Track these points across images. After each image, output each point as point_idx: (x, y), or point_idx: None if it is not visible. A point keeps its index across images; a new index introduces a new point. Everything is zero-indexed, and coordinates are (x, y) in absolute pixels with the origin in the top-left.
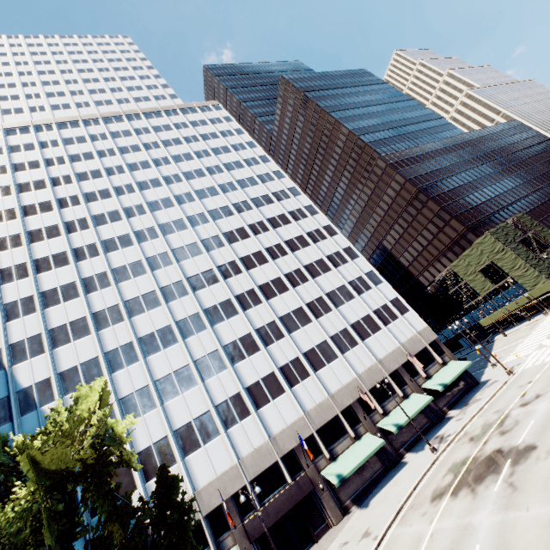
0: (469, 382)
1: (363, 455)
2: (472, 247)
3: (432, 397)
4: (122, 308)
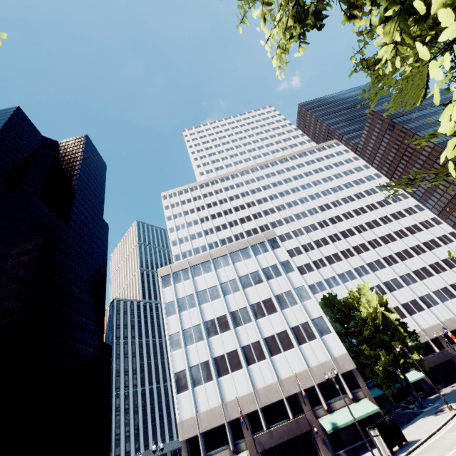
0: None
1: None
2: None
3: None
4: (324, 260)
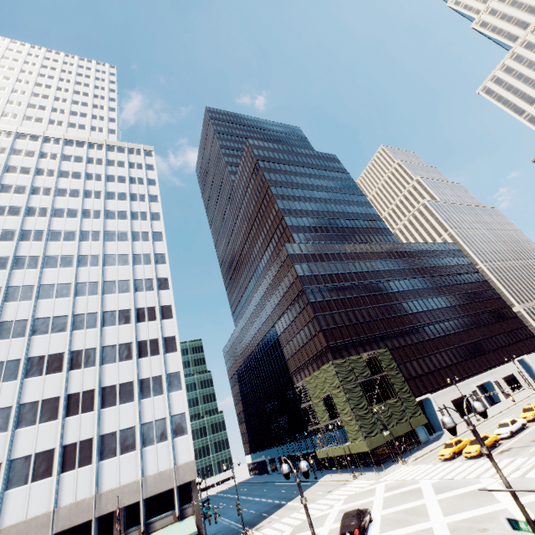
0: None
1: None
2: (320, 370)
3: None
4: None
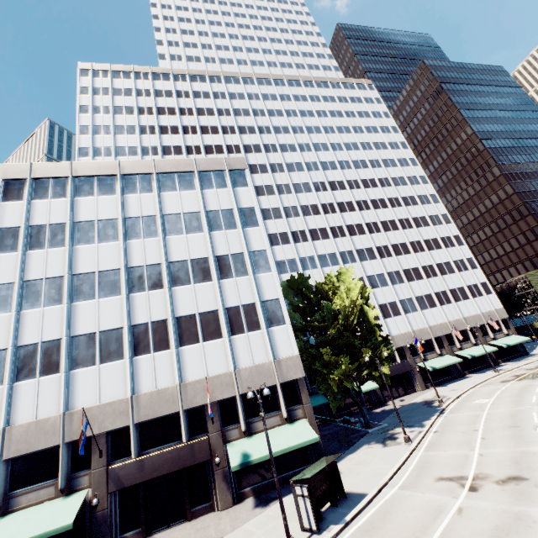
0: (521, 352)
1: (447, 362)
2: None
3: (498, 348)
4: (307, 233)
